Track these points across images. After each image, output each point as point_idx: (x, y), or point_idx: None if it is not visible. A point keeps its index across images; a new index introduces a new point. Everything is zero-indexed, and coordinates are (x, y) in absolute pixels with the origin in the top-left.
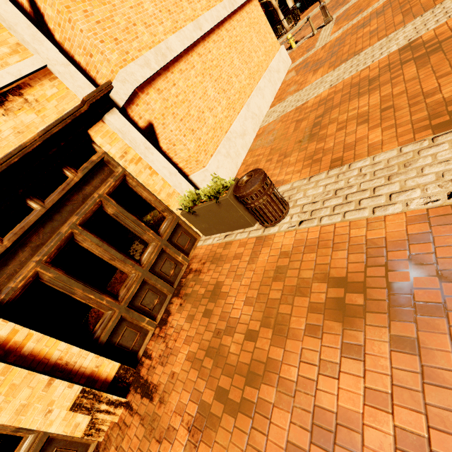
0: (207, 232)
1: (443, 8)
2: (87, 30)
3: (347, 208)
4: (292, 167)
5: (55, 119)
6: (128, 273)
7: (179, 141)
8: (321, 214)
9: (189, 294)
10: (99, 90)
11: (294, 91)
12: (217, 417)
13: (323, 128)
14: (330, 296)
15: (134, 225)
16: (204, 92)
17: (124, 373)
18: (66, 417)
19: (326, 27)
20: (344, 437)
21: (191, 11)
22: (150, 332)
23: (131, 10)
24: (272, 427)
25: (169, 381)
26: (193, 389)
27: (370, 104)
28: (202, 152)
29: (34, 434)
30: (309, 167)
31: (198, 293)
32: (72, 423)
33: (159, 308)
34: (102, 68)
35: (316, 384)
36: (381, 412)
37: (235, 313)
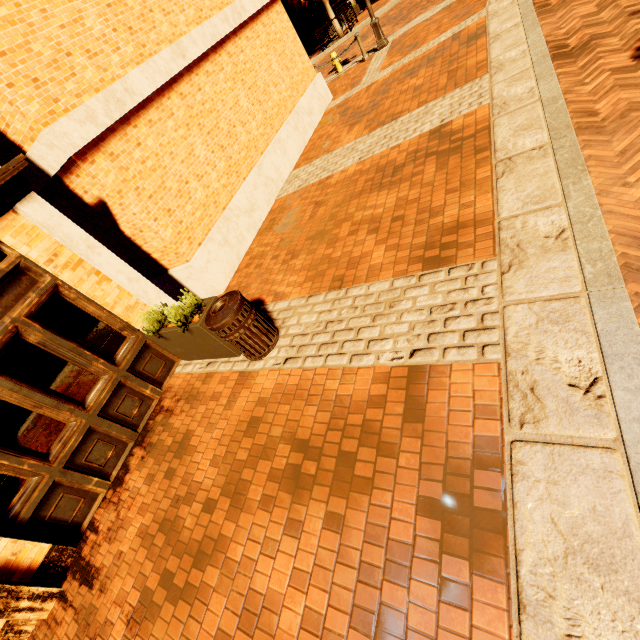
0: (185, 357)
1: (480, 86)
2: None
3: (331, 350)
4: (296, 274)
5: None
6: (66, 422)
7: (147, 227)
8: (307, 353)
9: (155, 443)
10: (2, 172)
11: (324, 151)
12: (159, 605)
13: (338, 225)
14: (291, 461)
15: (73, 355)
16: (189, 153)
17: (58, 556)
18: None
19: (379, 54)
20: (267, 619)
21: (169, 27)
22: (100, 496)
23: (61, 30)
24: (209, 614)
25: (114, 563)
26: (140, 572)
27: (386, 206)
28: (184, 240)
29: None
30: (312, 281)
31: (164, 443)
32: None
33: (115, 463)
34: (14, 121)
35: (257, 564)
36: (300, 592)
37: (199, 476)
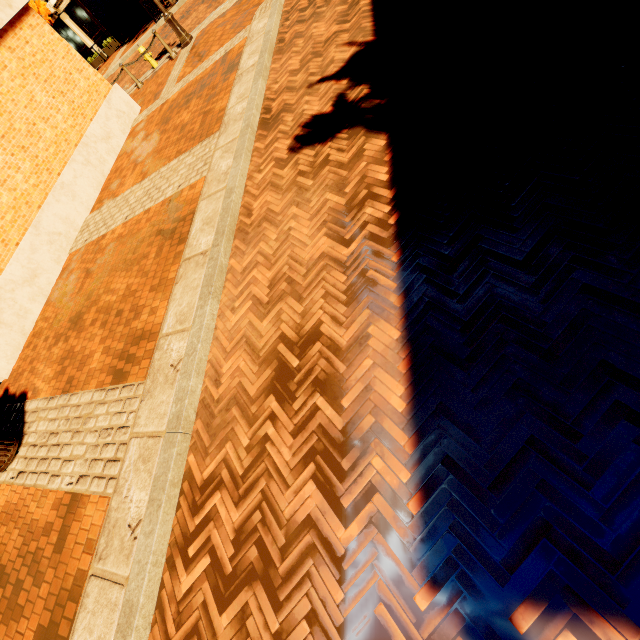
0: None
1: (210, 148)
2: None
3: (43, 468)
4: (52, 366)
5: None
6: None
7: None
8: (31, 468)
9: None
10: None
11: (114, 193)
12: None
13: (91, 308)
14: None
15: None
16: None
17: None
18: None
19: (182, 55)
20: None
21: None
22: None
23: None
24: None
25: None
26: None
27: (121, 292)
28: None
29: None
30: (58, 378)
31: None
32: None
33: None
34: None
35: None
36: None
37: None
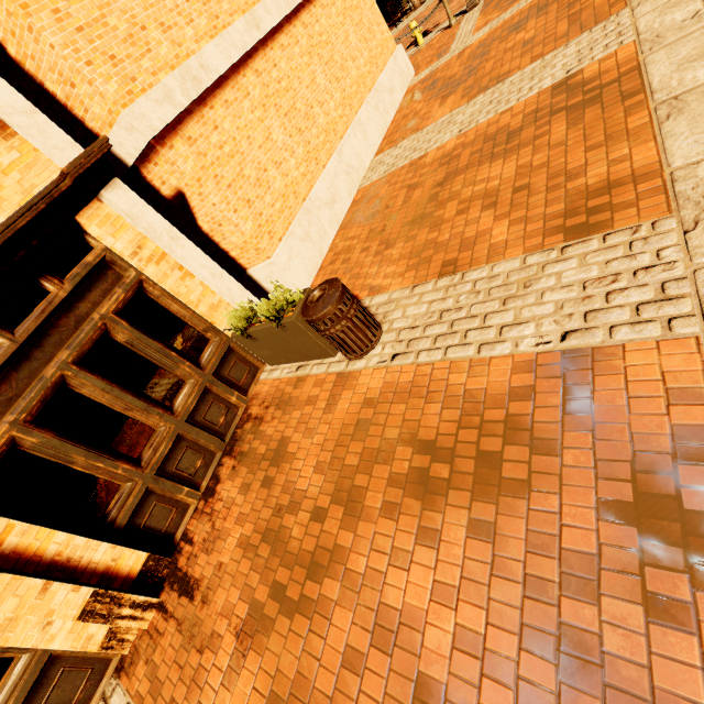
0: (272, 361)
1: (618, 24)
2: (62, 45)
3: (451, 342)
4: (393, 265)
5: (20, 203)
6: (155, 427)
7: (226, 220)
8: (420, 346)
9: (246, 452)
10: (88, 154)
11: (412, 130)
12: (271, 618)
13: (441, 207)
14: (414, 465)
15: (160, 356)
16: (267, 137)
17: (155, 566)
18: (74, 629)
19: (469, 16)
20: (406, 637)
21: None
22: (191, 507)
23: (135, 2)
24: (333, 629)
25: (215, 574)
26: (245, 584)
27: (503, 177)
28: (265, 235)
29: (30, 653)
30: (415, 270)
31: (257, 452)
32: (83, 635)
33: (204, 473)
34: (92, 105)
35: (386, 577)
36: (446, 609)
37: (302, 484)
